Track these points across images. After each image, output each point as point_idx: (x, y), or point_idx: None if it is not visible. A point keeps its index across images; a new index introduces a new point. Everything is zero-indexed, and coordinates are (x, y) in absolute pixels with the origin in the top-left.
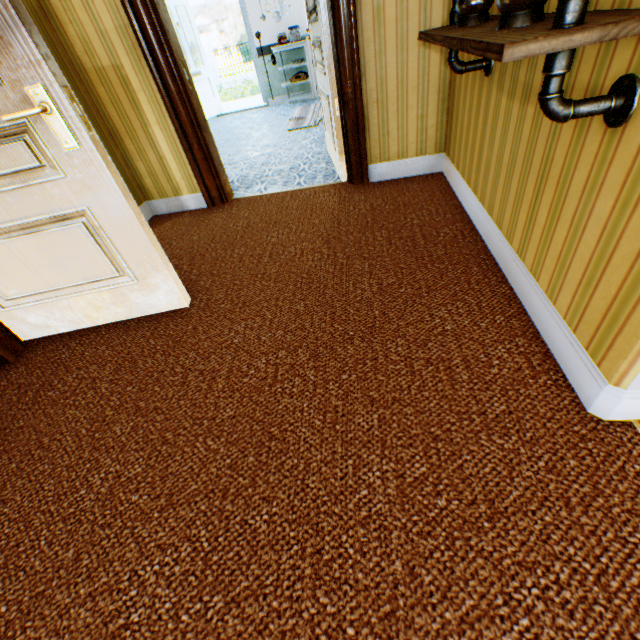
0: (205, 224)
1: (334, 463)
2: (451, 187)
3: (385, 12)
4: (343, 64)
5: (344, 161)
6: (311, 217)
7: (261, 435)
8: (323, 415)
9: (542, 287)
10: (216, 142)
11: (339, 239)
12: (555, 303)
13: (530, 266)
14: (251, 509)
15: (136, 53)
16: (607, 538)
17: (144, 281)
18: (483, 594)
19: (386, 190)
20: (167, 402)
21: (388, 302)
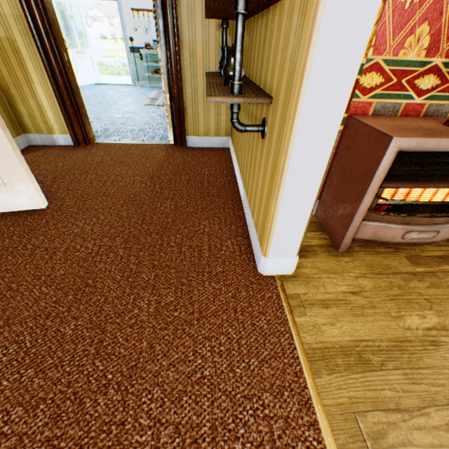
0: (70, 156)
1: (123, 297)
2: (231, 157)
3: (197, 54)
4: (172, 76)
5: (172, 131)
6: (145, 162)
7: (81, 284)
8: (123, 273)
9: (251, 211)
10: (91, 102)
11: (159, 177)
12: (253, 219)
13: (249, 201)
14: (64, 323)
15: (28, 35)
16: (247, 324)
17: (11, 187)
18: (184, 352)
19: (195, 153)
20: (16, 266)
21: (178, 215)
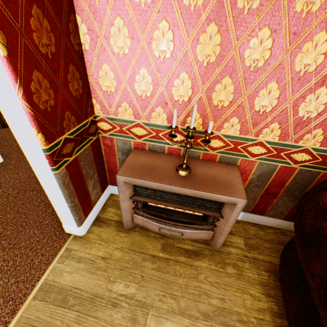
0: None
1: None
2: None
3: None
4: None
5: None
6: None
7: None
8: (1, 211)
9: None
10: None
11: None
12: None
13: None
14: None
15: None
16: (30, 258)
17: None
18: None
19: None
20: None
21: None
